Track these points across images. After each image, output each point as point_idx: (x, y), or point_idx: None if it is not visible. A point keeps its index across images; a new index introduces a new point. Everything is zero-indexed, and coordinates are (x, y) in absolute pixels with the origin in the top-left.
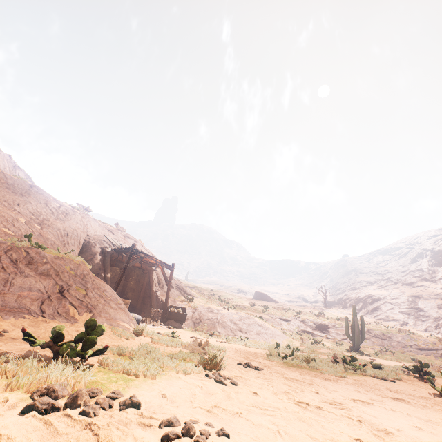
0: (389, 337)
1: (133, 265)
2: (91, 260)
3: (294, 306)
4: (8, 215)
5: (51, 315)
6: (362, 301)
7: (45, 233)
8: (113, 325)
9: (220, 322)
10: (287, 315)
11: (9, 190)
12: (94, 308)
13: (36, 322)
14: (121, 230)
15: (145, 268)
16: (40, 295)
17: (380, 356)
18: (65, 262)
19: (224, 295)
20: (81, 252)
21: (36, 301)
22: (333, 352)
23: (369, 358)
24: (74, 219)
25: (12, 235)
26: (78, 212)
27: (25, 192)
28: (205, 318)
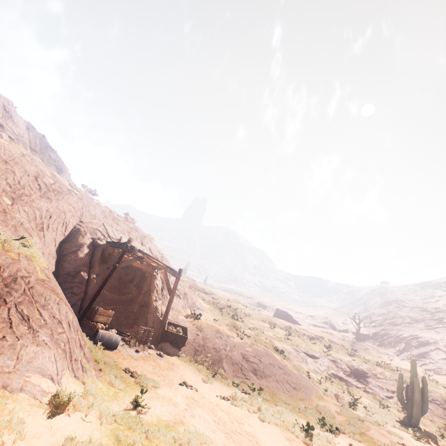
0: None
1: (132, 265)
2: (74, 253)
3: (320, 333)
4: None
5: None
6: (406, 341)
7: (15, 210)
8: (9, 388)
9: (229, 355)
10: (314, 349)
11: None
12: None
13: None
14: (130, 221)
15: (147, 270)
16: None
17: None
18: None
19: (241, 308)
20: (66, 241)
21: None
22: (394, 444)
23: None
24: (67, 200)
25: None
26: (76, 193)
27: (11, 160)
28: (210, 345)
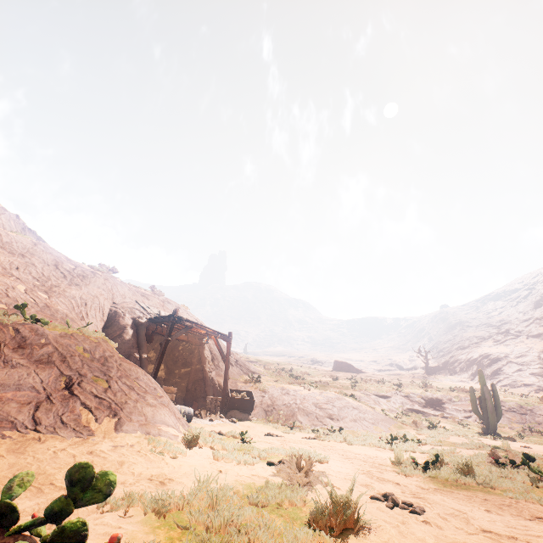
0: (530, 410)
1: (177, 339)
2: (120, 336)
3: (387, 377)
4: (1, 283)
5: (50, 428)
6: (477, 363)
7: (54, 303)
8: (151, 434)
9: (301, 407)
10: (384, 389)
11: (4, 251)
12: (121, 408)
13: (22, 443)
14: (159, 294)
15: (193, 342)
16: (33, 396)
17: (528, 440)
18: (76, 341)
19: (295, 369)
20: (106, 326)
21: (27, 406)
22: (471, 441)
23: (520, 446)
24: (95, 283)
25: (4, 309)
26: (99, 274)
27: (26, 252)
28: (279, 403)
